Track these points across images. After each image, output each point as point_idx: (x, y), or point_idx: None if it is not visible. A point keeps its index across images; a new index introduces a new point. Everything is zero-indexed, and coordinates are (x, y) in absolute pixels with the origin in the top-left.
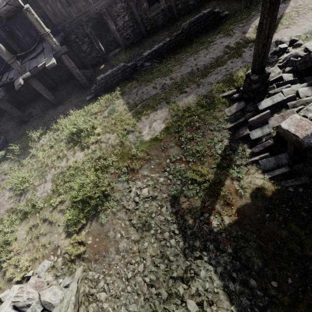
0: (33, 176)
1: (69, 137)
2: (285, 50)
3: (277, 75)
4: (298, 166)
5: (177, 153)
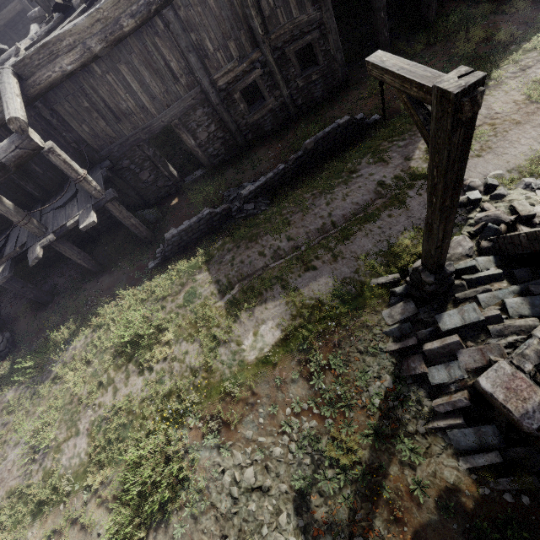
0: (56, 424)
1: (119, 345)
2: (479, 202)
3: (468, 252)
4: (517, 452)
5: (303, 396)
